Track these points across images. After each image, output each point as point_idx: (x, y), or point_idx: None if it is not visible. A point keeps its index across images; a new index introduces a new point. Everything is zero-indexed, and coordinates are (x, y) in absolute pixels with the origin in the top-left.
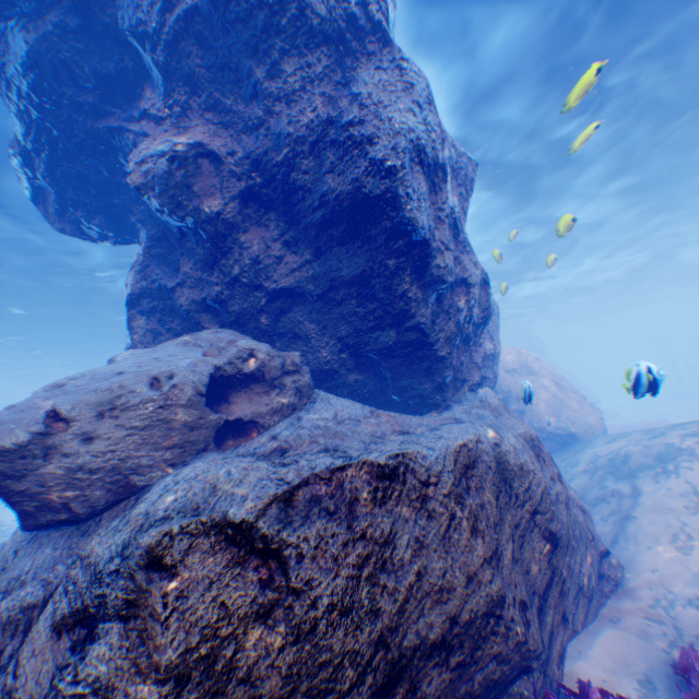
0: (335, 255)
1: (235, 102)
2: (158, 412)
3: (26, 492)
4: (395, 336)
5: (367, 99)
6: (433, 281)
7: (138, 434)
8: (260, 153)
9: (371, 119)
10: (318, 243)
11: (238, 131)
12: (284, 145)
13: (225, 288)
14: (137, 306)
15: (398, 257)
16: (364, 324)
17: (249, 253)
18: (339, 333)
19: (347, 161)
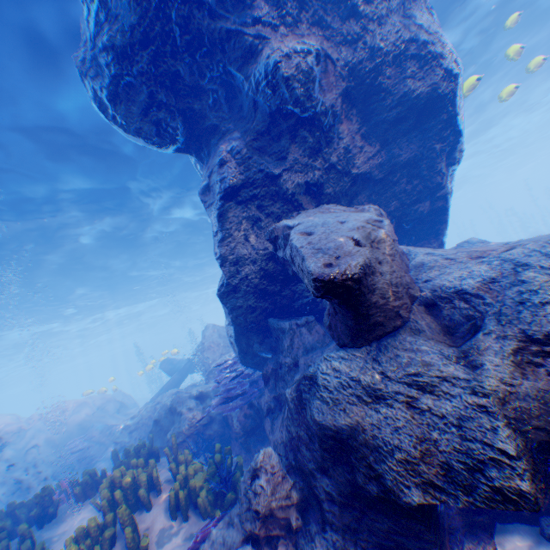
0: (397, 145)
1: (333, 20)
2: (393, 244)
3: (375, 305)
4: (427, 205)
5: (428, 30)
6: (453, 162)
7: (393, 260)
8: (354, 62)
9: (436, 43)
10: (386, 136)
11: (336, 44)
12: (376, 57)
13: (323, 173)
14: (234, 197)
15: (443, 143)
16: (407, 199)
17: (342, 144)
18: (387, 208)
19: (426, 70)
